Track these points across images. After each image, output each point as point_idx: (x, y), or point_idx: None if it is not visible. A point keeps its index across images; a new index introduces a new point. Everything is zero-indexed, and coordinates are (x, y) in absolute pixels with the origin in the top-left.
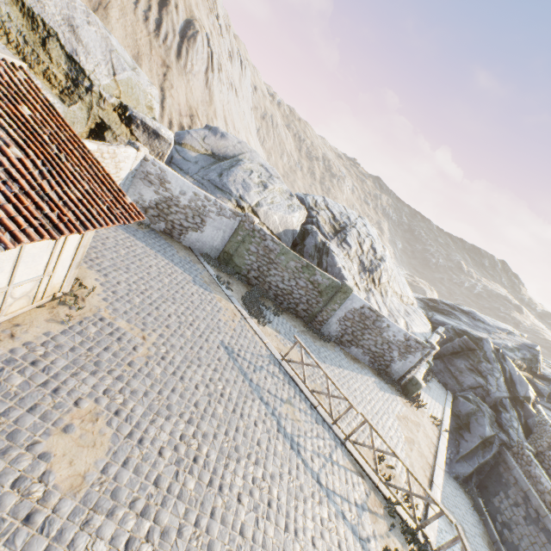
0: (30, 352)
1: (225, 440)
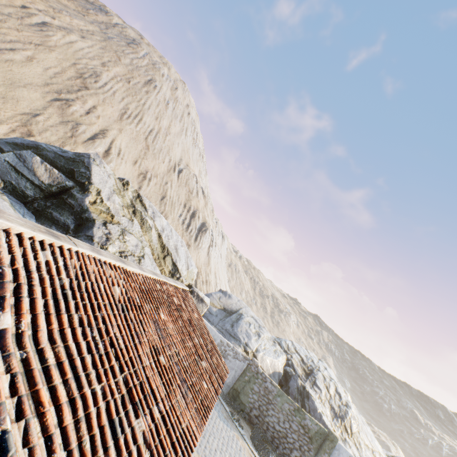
0: None
1: None
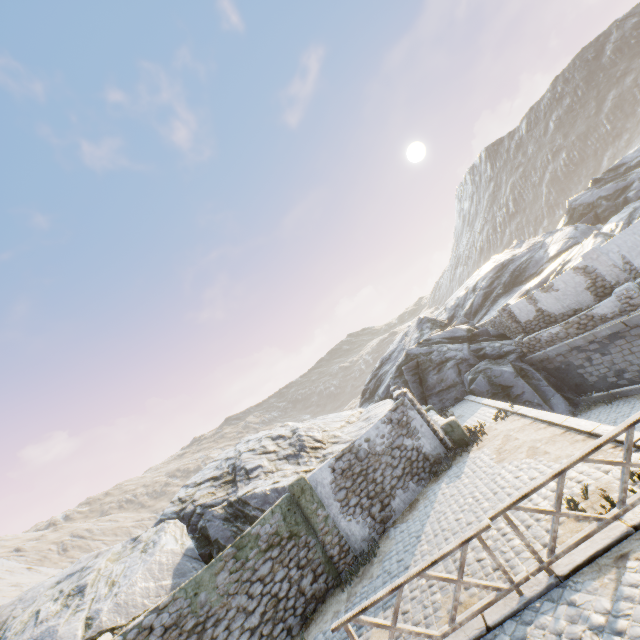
0: None
1: None
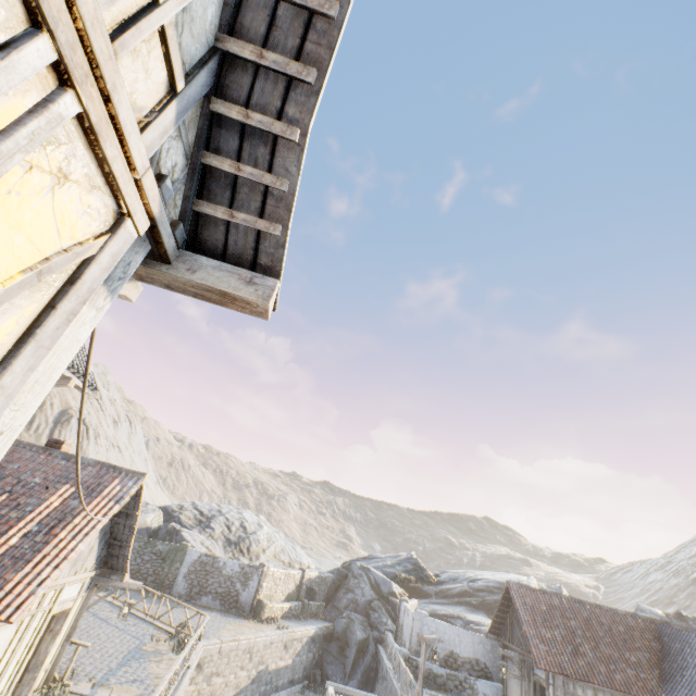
0: None
1: None
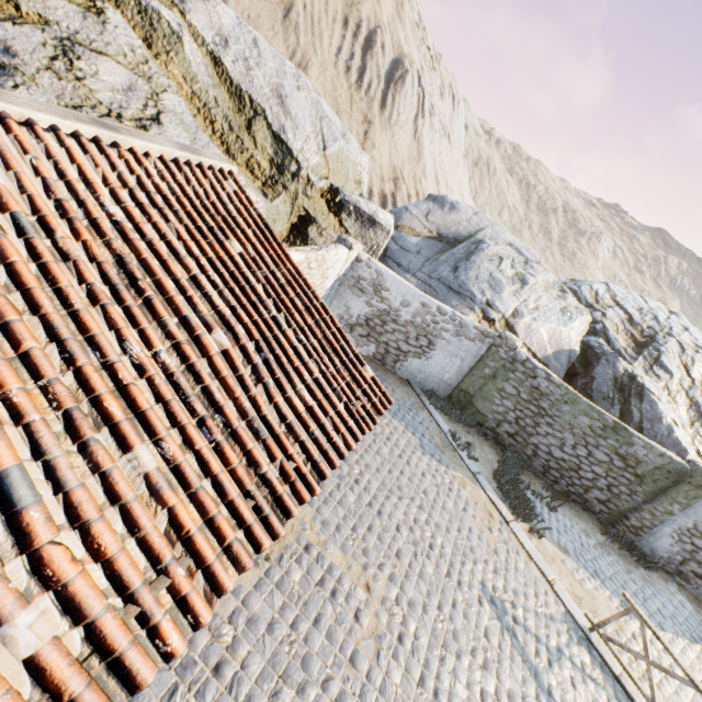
0: (213, 639)
1: None
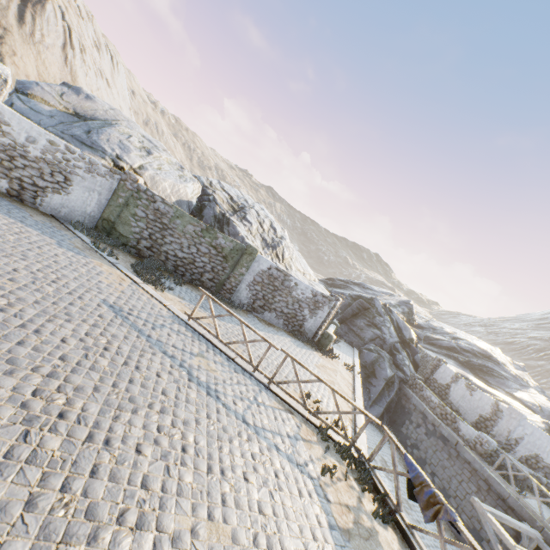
0: None
1: (114, 392)
